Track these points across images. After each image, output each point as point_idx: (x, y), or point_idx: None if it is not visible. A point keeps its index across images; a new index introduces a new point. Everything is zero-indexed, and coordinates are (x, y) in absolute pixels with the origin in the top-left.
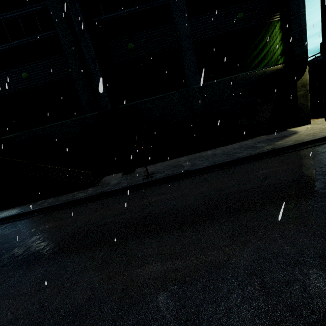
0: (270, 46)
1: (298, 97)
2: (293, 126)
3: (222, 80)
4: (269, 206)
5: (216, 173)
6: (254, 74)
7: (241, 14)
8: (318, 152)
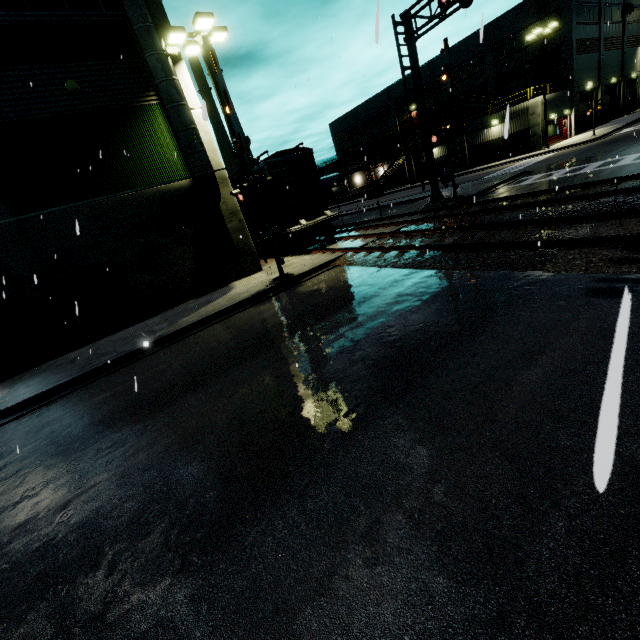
0: (156, 148)
1: (230, 232)
2: (238, 276)
3: (72, 208)
4: (4, 497)
5: (25, 419)
6: (140, 196)
7: (73, 82)
8: (209, 336)
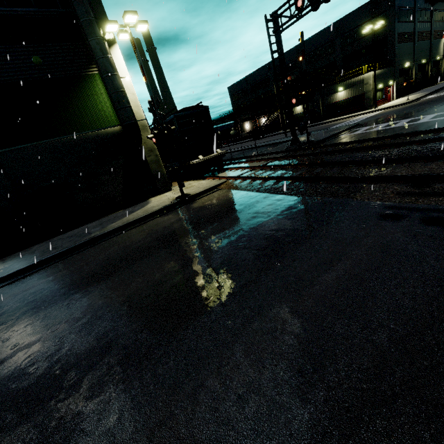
0: (97, 104)
1: (149, 163)
2: (155, 194)
3: (35, 145)
4: None
5: None
6: (84, 137)
7: (37, 57)
8: (126, 237)
